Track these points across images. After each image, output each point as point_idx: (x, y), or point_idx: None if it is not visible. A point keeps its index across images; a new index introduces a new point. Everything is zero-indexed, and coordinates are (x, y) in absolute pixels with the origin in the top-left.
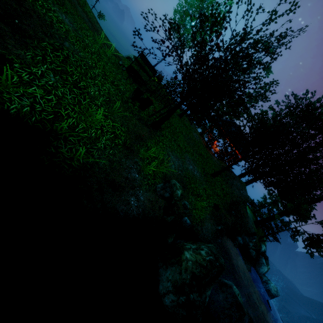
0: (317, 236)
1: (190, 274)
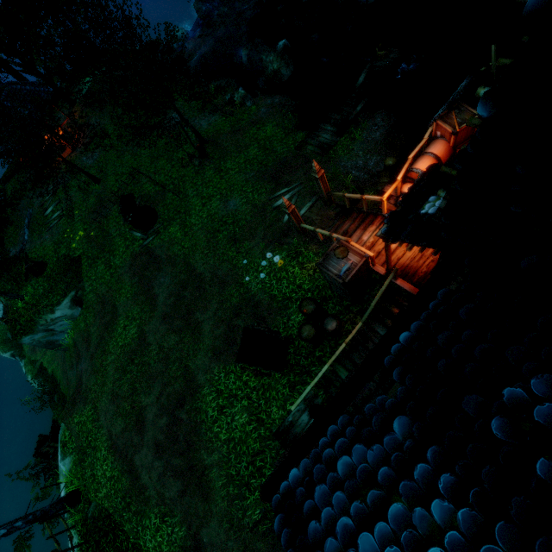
0: None
1: (281, 62)
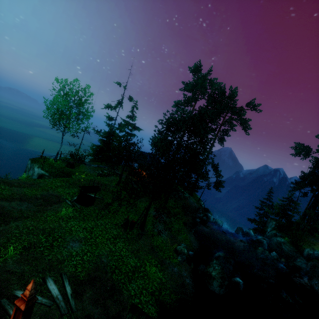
0: (216, 182)
1: (220, 278)
